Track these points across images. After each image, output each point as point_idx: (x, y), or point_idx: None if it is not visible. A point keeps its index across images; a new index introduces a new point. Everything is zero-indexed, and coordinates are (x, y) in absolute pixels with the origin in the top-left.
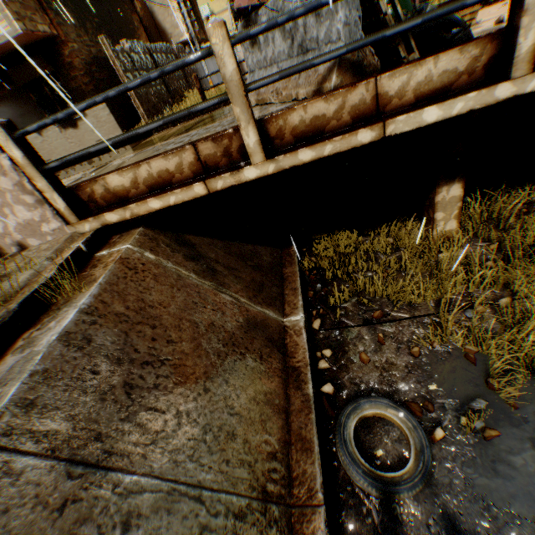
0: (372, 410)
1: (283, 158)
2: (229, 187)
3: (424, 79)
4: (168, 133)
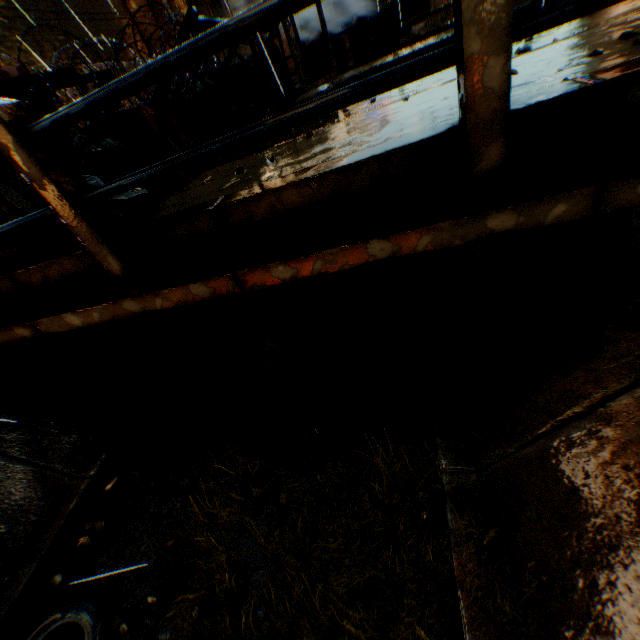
0: (75, 617)
1: None
2: None
3: (63, 278)
4: None
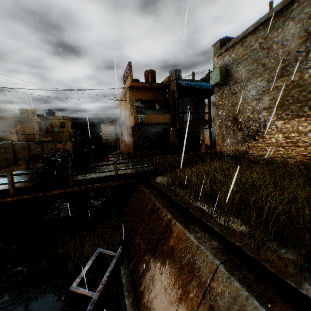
0: (19, 268)
1: (20, 197)
2: (6, 202)
3: (56, 186)
4: (0, 180)
